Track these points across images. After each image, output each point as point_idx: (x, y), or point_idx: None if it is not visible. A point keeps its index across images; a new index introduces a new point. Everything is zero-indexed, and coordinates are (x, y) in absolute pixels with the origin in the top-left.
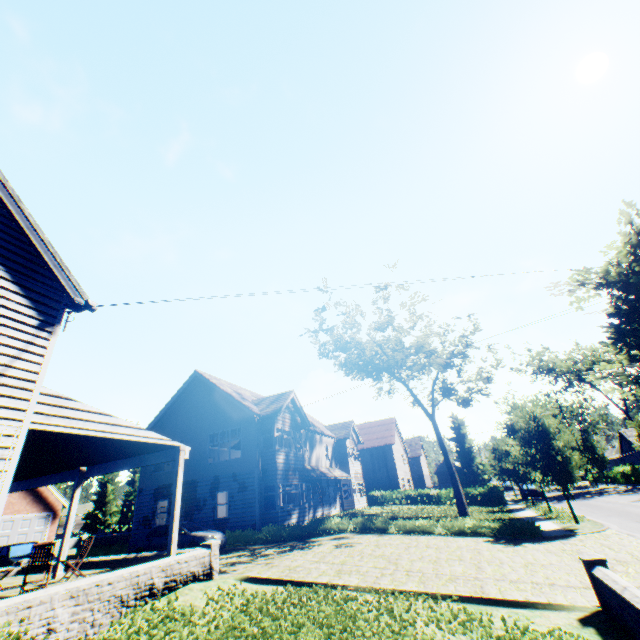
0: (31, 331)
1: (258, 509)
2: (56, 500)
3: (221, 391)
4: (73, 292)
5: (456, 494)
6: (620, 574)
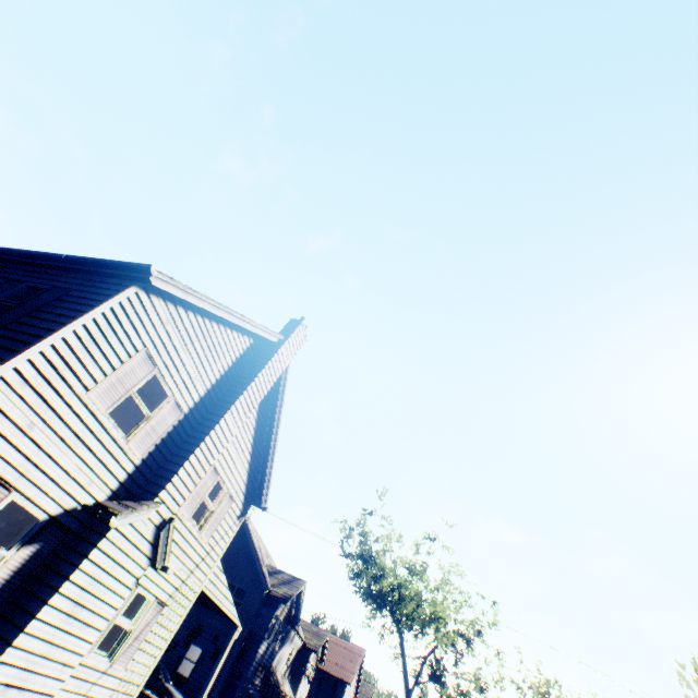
0: (235, 519)
1: (218, 690)
2: None
3: (252, 542)
4: (264, 498)
5: None
6: None
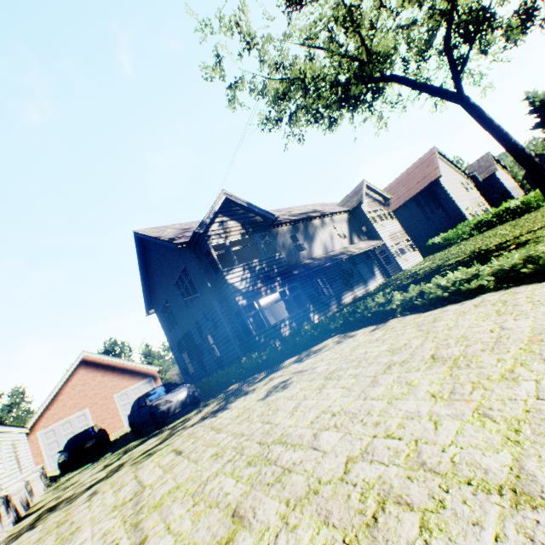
0: None
1: (235, 341)
2: (149, 369)
3: (152, 239)
4: None
5: (544, 189)
6: None
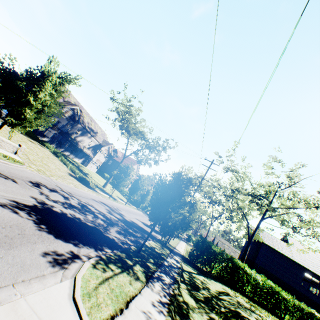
0: None
1: None
2: None
3: None
4: None
5: (107, 180)
6: (49, 171)
